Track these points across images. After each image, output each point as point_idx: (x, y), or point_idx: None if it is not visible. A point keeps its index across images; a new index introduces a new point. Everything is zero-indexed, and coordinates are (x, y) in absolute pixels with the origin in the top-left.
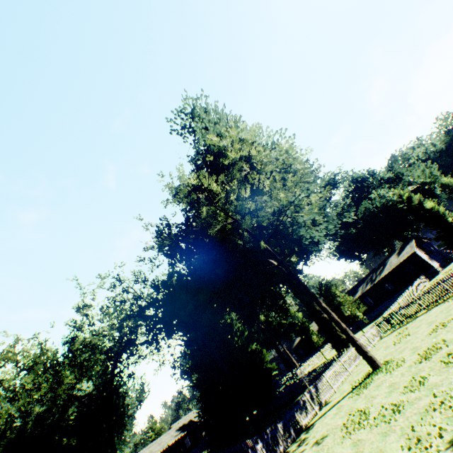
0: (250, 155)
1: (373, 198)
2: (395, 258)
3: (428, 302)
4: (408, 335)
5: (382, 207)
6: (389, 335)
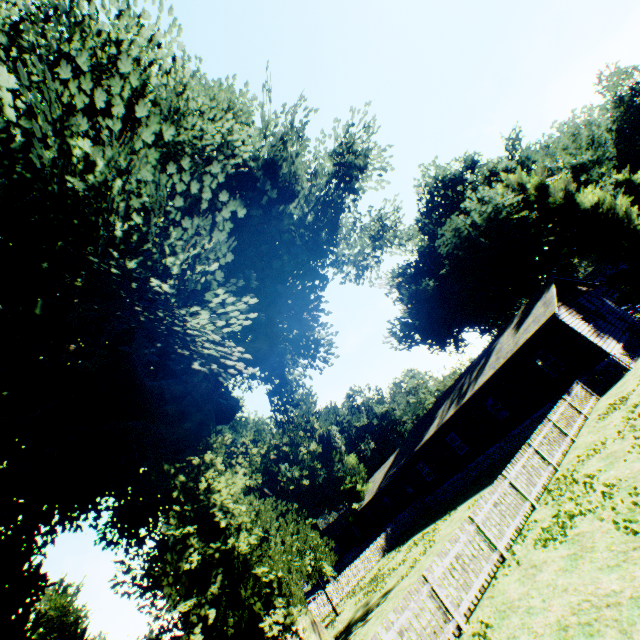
0: None
1: (470, 209)
2: (510, 338)
3: None
4: None
5: (488, 225)
6: None
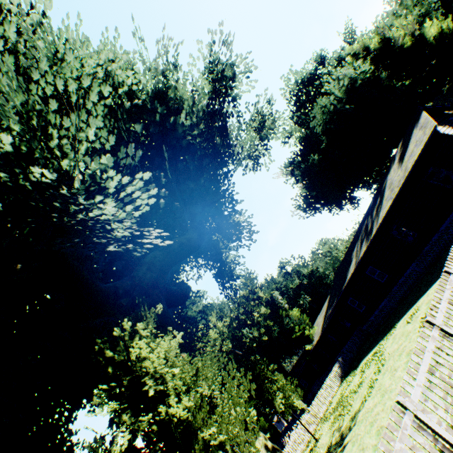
0: None
1: (330, 91)
2: (397, 170)
3: None
4: None
5: (348, 96)
6: None
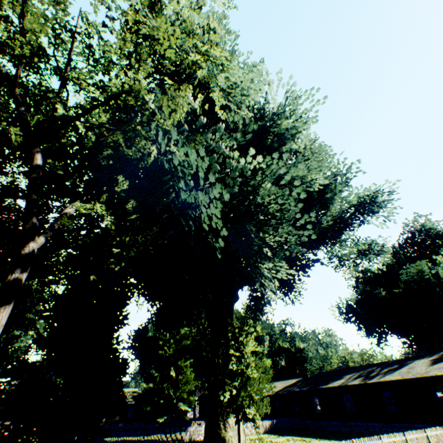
0: None
1: (439, 262)
2: (424, 365)
3: None
4: None
5: None
6: None
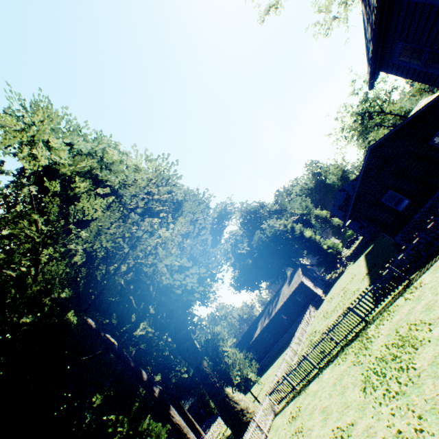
0: (40, 163)
1: (264, 228)
2: (287, 288)
3: (319, 359)
4: (302, 435)
5: (272, 237)
6: (283, 414)
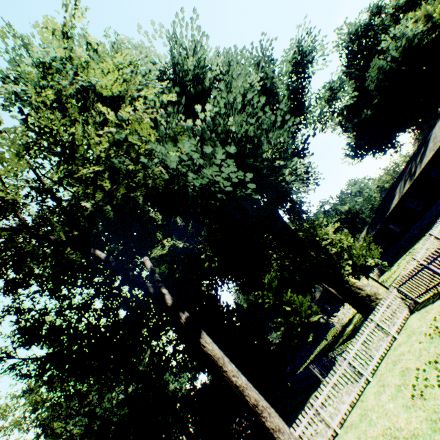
0: None
1: (386, 48)
2: None
3: None
4: None
5: (404, 55)
6: (422, 316)
